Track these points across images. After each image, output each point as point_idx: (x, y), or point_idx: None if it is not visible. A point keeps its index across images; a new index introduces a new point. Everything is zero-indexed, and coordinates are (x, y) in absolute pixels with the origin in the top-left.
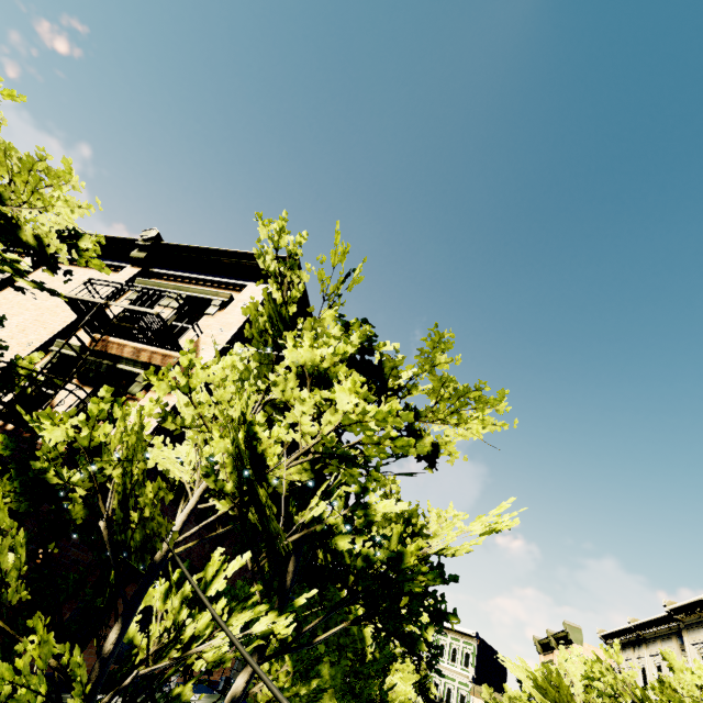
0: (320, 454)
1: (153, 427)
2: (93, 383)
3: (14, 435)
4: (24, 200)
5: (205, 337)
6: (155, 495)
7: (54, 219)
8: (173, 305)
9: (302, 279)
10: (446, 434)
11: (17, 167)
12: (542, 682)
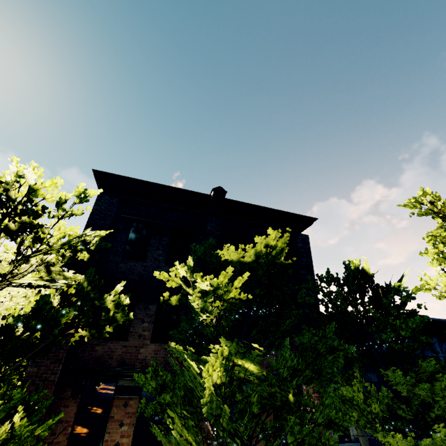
0: None
1: None
2: None
3: None
4: None
5: None
6: None
7: None
8: None
9: None
10: None
11: None
12: None
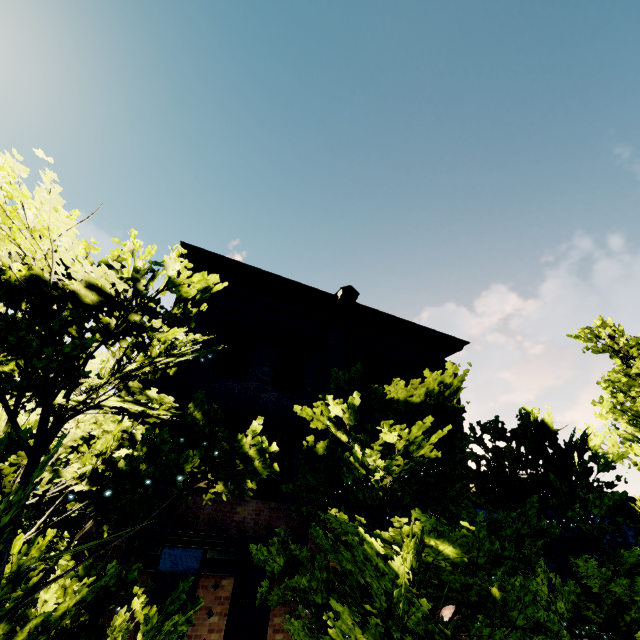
0: None
1: None
2: None
3: None
4: None
5: None
6: None
7: None
8: None
9: None
10: (70, 264)
11: None
12: None
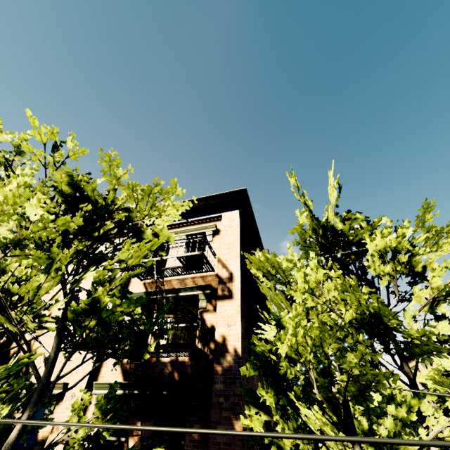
0: (442, 296)
1: (240, 323)
2: (171, 311)
3: (145, 364)
4: (145, 214)
5: (223, 256)
6: (360, 360)
7: (165, 219)
8: (181, 245)
9: (307, 200)
10: (430, 258)
11: (140, 195)
12: (439, 379)
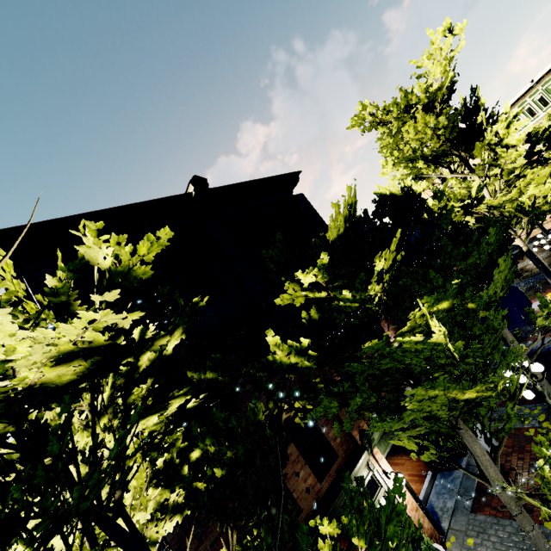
0: None
1: None
2: None
3: None
4: None
5: None
6: None
7: None
8: None
9: None
10: (1, 355)
11: None
12: None
